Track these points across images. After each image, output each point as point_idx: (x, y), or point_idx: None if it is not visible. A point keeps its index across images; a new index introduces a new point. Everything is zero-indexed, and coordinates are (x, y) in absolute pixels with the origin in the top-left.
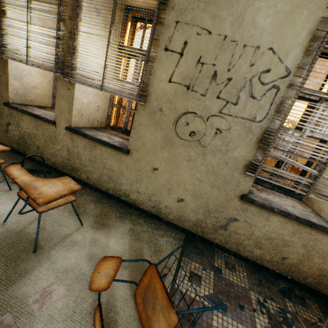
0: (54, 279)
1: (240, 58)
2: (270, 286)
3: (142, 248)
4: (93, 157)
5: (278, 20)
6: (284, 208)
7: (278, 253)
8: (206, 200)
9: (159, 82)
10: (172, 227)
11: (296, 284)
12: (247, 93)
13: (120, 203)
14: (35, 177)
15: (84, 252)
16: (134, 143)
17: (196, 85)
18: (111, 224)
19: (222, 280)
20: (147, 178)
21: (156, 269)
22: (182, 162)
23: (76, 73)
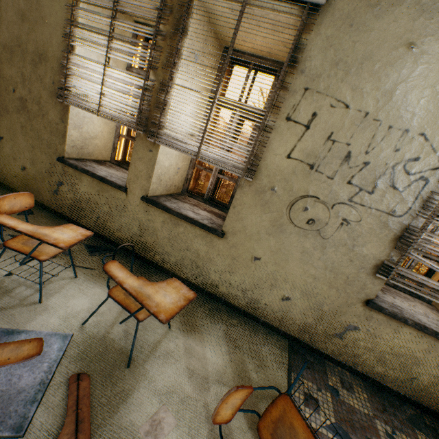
0: (158, 403)
1: (382, 140)
2: (395, 412)
3: (244, 360)
4: (174, 236)
5: (435, 103)
6: (418, 319)
7: (406, 372)
8: (319, 302)
9: (274, 156)
10: (271, 330)
11: (425, 410)
12: (387, 182)
13: (204, 295)
14: (141, 280)
15: (181, 366)
16: (231, 224)
17: (322, 165)
18: (201, 326)
19: (342, 404)
20: (244, 268)
21: (292, 402)
22: (293, 253)
23: (165, 134)
